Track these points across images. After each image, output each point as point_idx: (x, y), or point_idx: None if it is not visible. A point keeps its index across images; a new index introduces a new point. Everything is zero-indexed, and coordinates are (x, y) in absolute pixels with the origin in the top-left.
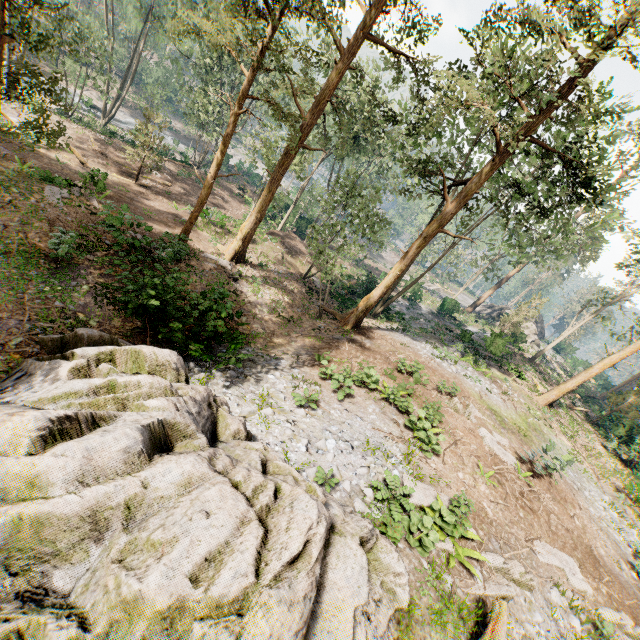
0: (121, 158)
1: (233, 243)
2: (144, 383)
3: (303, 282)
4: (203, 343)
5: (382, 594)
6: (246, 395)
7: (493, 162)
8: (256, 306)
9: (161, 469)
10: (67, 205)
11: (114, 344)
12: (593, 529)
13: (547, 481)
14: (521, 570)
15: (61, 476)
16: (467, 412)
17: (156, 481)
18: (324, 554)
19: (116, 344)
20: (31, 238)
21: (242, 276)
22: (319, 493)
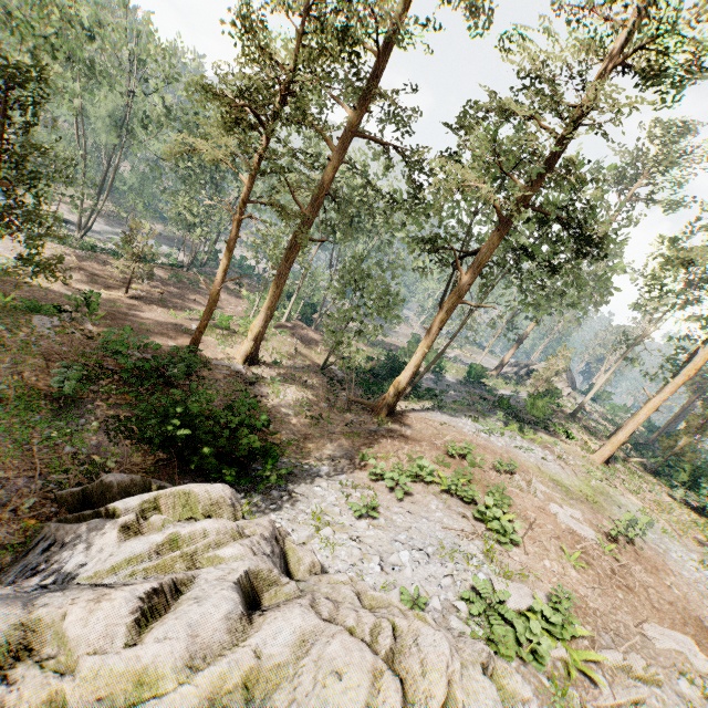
0: (106, 272)
1: (244, 345)
2: (210, 530)
3: (322, 373)
4: (237, 464)
5: None
6: (298, 516)
7: (498, 232)
8: (280, 409)
9: (268, 631)
10: (60, 334)
11: (147, 486)
12: (693, 596)
13: (632, 550)
14: (642, 663)
15: (169, 664)
16: (532, 489)
17: (267, 647)
18: None
19: (149, 486)
20: (27, 378)
21: (258, 378)
22: (430, 621)
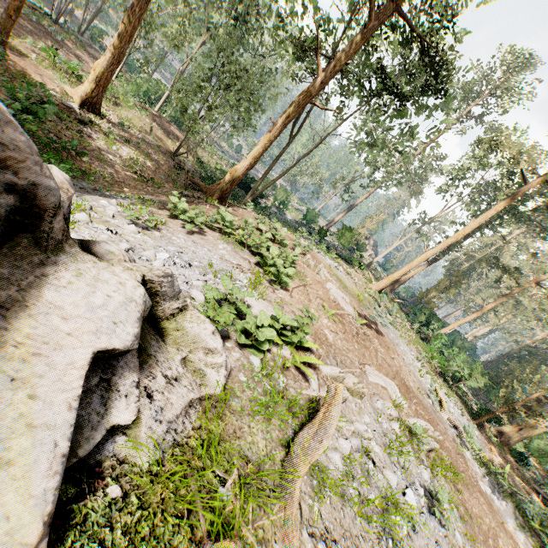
0: None
1: (84, 85)
2: None
3: (172, 159)
4: None
5: (183, 374)
6: None
7: (365, 32)
8: (107, 155)
9: None
10: None
11: None
12: (406, 369)
13: (376, 333)
14: (355, 381)
15: None
16: (318, 269)
17: None
18: (41, 260)
19: None
20: None
21: (94, 125)
22: (55, 172)
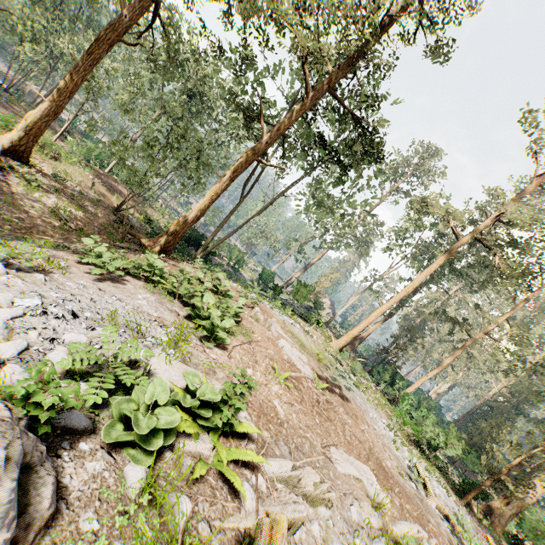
0: None
1: (12, 133)
2: None
3: (114, 213)
4: None
5: None
6: None
7: (303, 102)
8: (23, 200)
9: None
10: None
11: None
12: (380, 443)
13: (341, 398)
14: (316, 479)
15: None
16: (268, 323)
17: None
18: None
19: None
20: None
21: (17, 172)
22: None
